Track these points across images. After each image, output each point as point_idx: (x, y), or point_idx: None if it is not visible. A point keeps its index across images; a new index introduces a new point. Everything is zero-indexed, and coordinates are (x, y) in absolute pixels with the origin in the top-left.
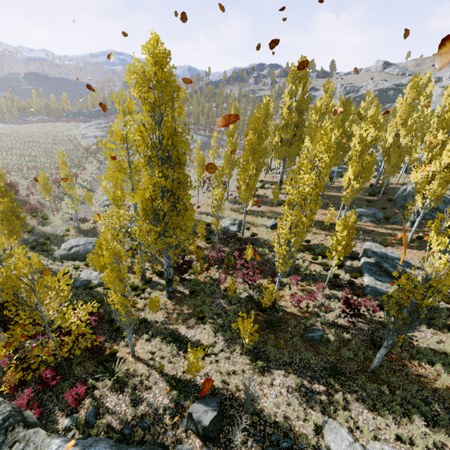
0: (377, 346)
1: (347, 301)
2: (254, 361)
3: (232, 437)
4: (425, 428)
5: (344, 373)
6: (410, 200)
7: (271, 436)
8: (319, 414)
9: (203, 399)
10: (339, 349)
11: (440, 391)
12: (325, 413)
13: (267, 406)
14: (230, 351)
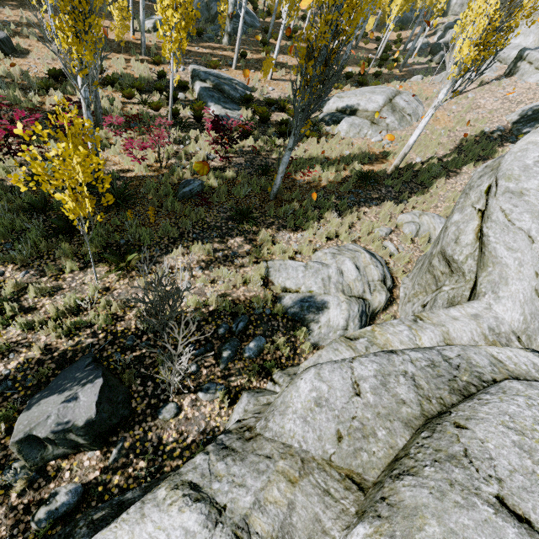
0: (279, 156)
1: (218, 119)
2: (120, 262)
3: (163, 385)
4: (336, 219)
5: (251, 211)
6: (215, 6)
7: (217, 333)
8: (255, 266)
9: (44, 388)
10: (230, 192)
11: (328, 187)
12: (260, 261)
13: (187, 304)
14: (52, 277)
